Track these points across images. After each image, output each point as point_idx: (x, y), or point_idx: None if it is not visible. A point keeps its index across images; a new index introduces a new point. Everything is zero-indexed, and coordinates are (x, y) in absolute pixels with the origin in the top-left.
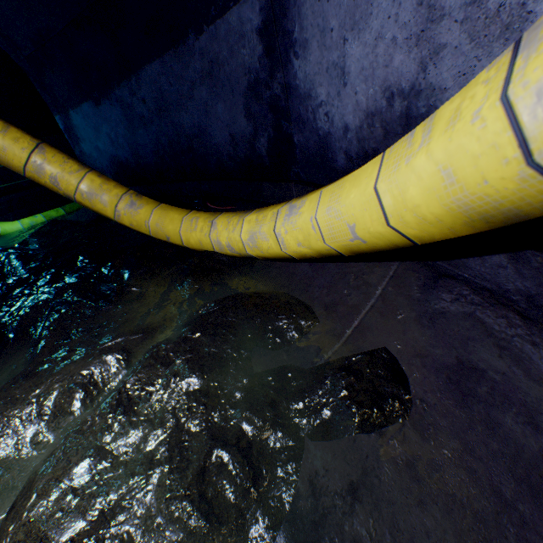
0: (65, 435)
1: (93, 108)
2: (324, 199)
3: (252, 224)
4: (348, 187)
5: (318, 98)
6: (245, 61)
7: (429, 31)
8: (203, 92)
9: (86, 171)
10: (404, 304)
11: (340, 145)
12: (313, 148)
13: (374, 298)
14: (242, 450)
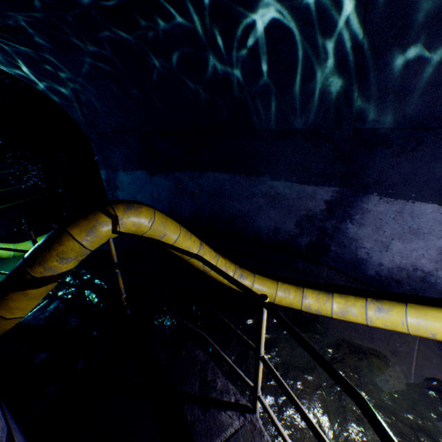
0: (344, 440)
1: (146, 175)
2: (411, 316)
3: (341, 305)
4: (431, 319)
5: (363, 245)
6: (308, 206)
7: (441, 262)
8: (260, 201)
9: (218, 255)
10: (433, 355)
11: (373, 267)
12: (348, 258)
13: (415, 349)
14: (423, 431)
